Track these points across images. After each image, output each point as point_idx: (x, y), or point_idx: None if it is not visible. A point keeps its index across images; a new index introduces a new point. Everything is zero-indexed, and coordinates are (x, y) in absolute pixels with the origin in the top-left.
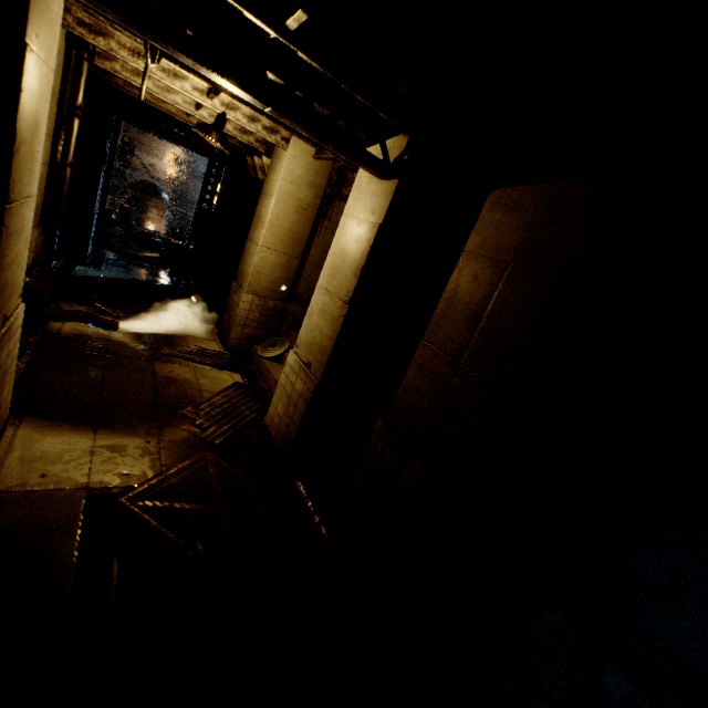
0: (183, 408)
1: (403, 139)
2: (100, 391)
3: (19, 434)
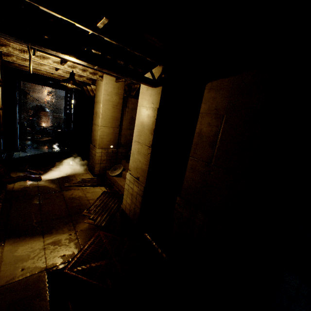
0: (82, 212)
1: (159, 68)
2: (40, 214)
3: (4, 250)
